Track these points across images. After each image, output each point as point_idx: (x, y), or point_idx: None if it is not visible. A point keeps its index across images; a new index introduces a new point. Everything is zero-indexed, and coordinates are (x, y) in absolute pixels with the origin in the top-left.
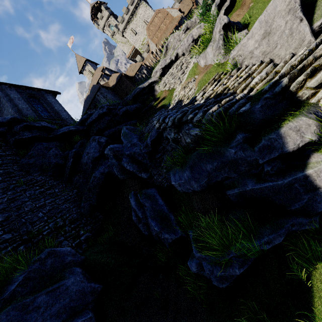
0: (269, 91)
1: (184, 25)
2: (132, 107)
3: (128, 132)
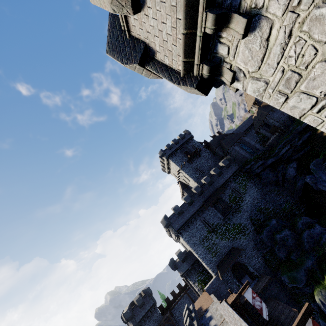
0: None
1: None
2: (305, 137)
3: (315, 169)
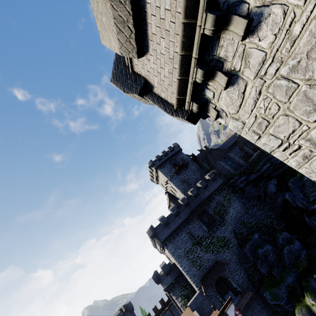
0: None
1: None
2: None
3: (293, 187)
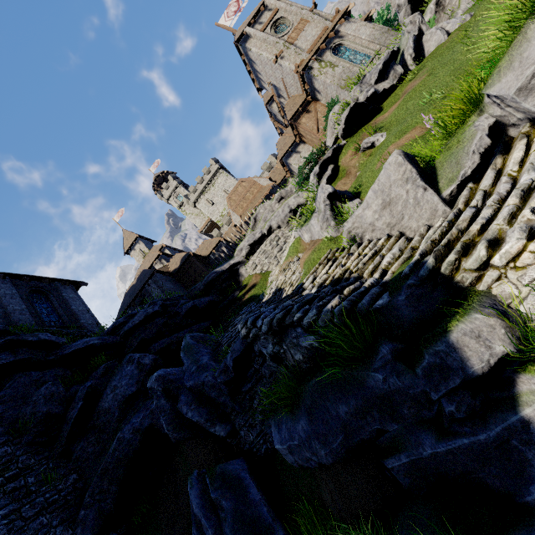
0: (412, 275)
1: (278, 194)
2: (202, 301)
3: (194, 343)
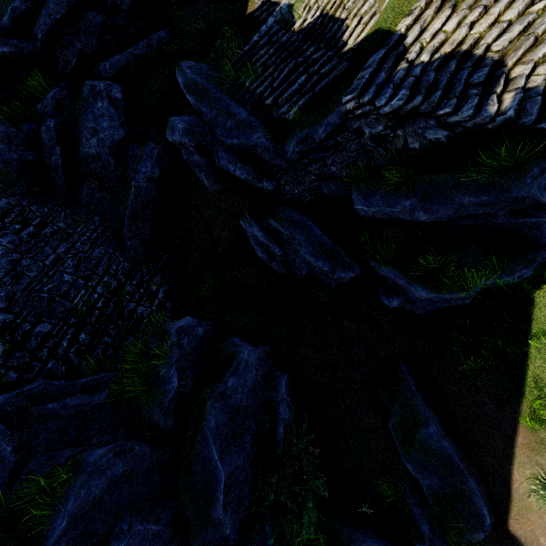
0: None
1: None
2: None
3: (205, 83)
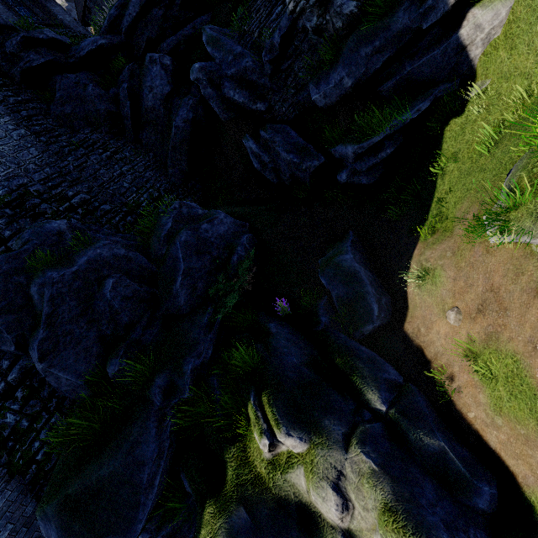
0: None
1: None
2: None
3: (218, 35)
